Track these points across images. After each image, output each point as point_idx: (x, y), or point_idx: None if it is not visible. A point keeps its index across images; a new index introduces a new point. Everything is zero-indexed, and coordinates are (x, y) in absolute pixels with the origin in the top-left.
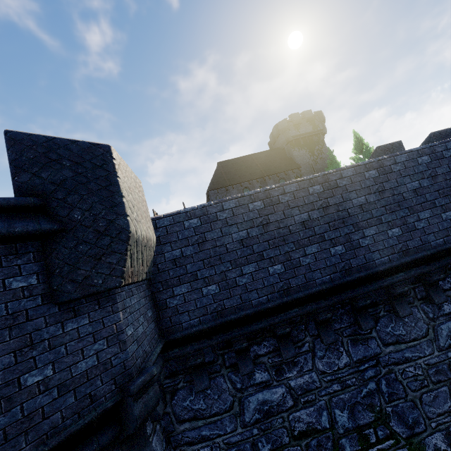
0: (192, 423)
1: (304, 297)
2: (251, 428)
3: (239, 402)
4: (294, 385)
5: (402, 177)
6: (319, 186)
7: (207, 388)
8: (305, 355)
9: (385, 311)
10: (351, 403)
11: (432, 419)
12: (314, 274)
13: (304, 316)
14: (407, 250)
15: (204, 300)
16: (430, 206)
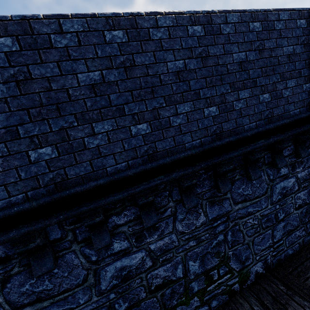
0: (35, 306)
1: (171, 163)
2: (108, 294)
3: (94, 273)
4: (154, 247)
5: (281, 38)
6: (200, 27)
7: (50, 271)
8: (167, 220)
9: (240, 175)
10: (203, 254)
11: (257, 254)
12: (184, 137)
13: (168, 183)
14: (272, 117)
15: (33, 168)
16: (297, 75)
